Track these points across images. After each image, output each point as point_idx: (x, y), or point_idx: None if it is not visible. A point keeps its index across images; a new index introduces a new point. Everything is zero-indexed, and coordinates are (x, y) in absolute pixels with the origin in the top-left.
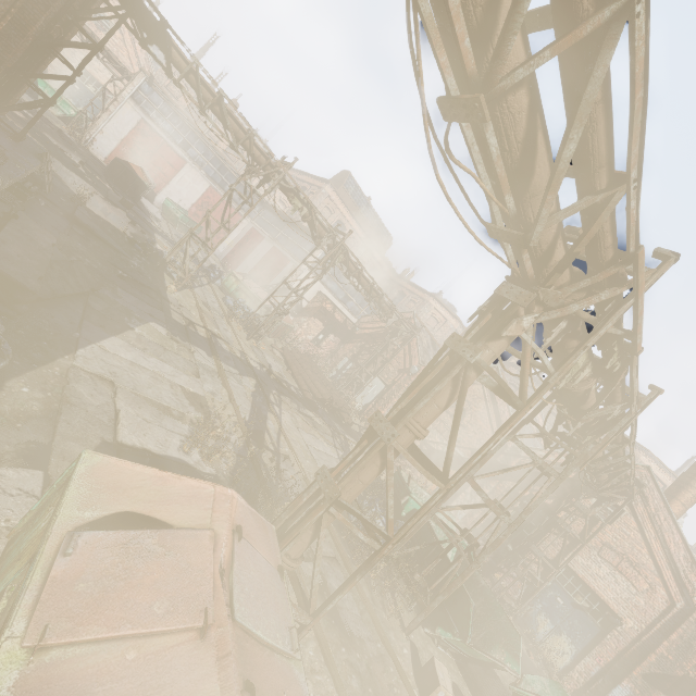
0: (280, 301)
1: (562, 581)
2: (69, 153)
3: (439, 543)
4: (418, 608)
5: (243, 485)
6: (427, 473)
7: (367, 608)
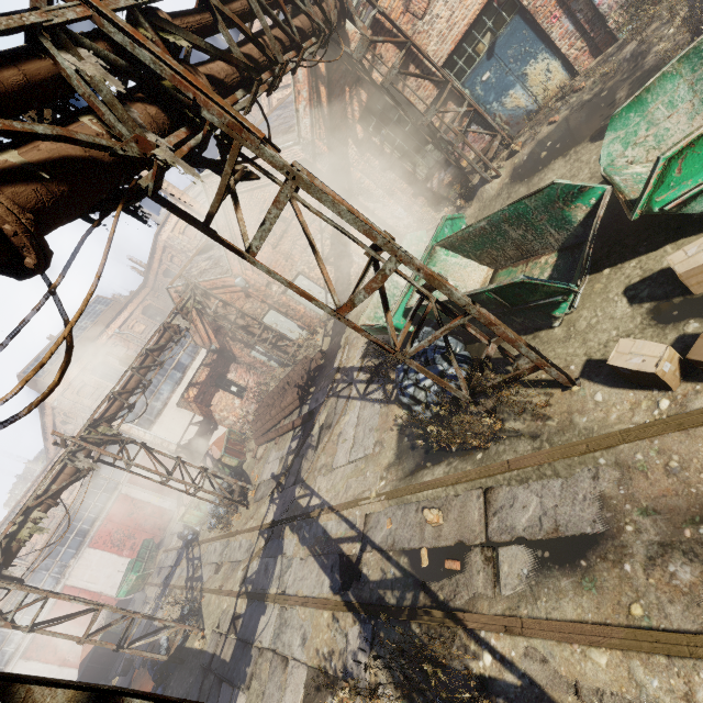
0: (202, 450)
1: (462, 73)
2: None
3: None
4: (527, 329)
5: (410, 671)
6: None
7: (548, 462)
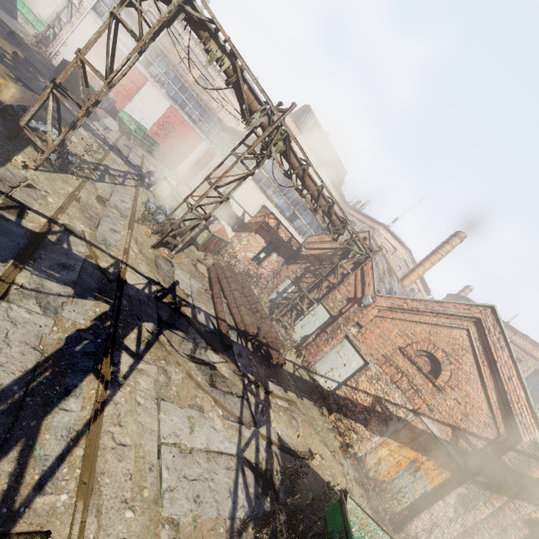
0: (219, 214)
1: None
2: (2, 43)
3: None
4: None
5: None
6: None
7: None
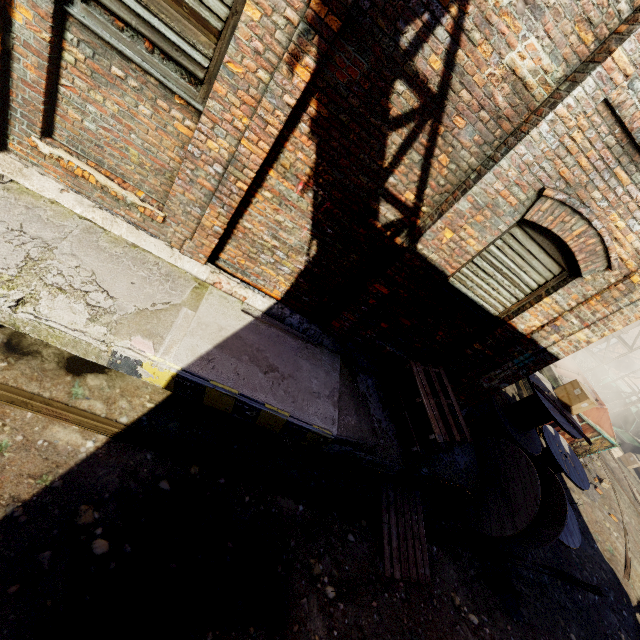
0: None
1: None
2: None
3: (623, 392)
4: None
5: None
6: (624, 345)
7: None
